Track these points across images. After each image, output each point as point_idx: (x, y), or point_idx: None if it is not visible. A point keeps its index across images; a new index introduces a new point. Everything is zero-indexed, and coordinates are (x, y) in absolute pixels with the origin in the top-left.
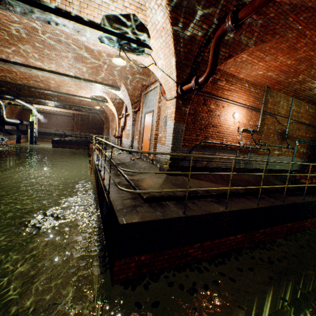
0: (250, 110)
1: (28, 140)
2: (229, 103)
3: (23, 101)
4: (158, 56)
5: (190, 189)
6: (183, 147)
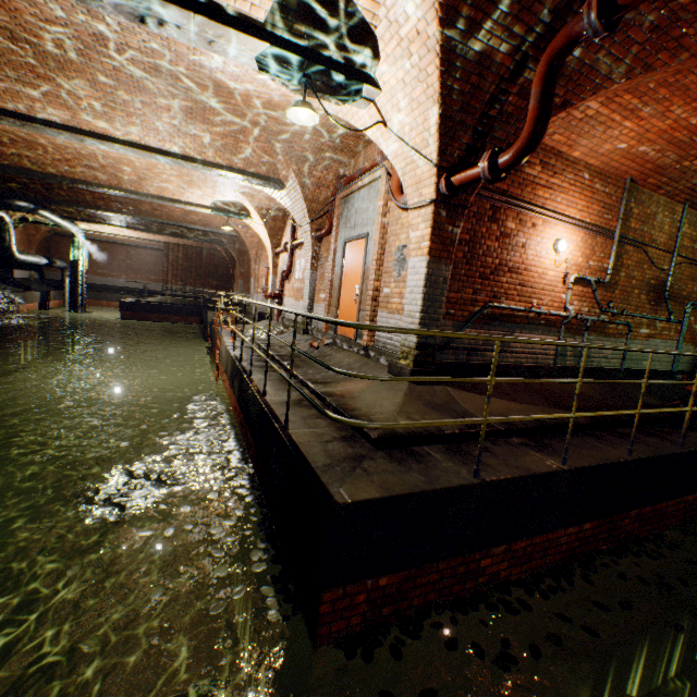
0: (592, 235)
1: (66, 303)
2: (547, 217)
3: (56, 216)
4: (395, 103)
5: (492, 419)
6: (445, 318)
